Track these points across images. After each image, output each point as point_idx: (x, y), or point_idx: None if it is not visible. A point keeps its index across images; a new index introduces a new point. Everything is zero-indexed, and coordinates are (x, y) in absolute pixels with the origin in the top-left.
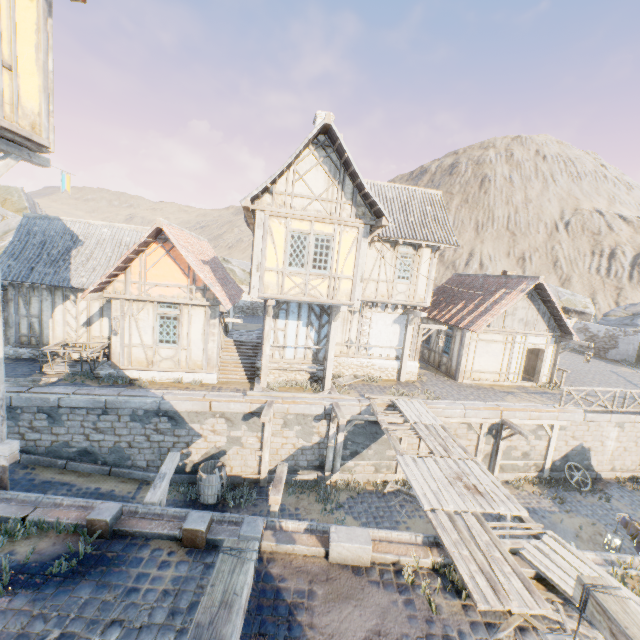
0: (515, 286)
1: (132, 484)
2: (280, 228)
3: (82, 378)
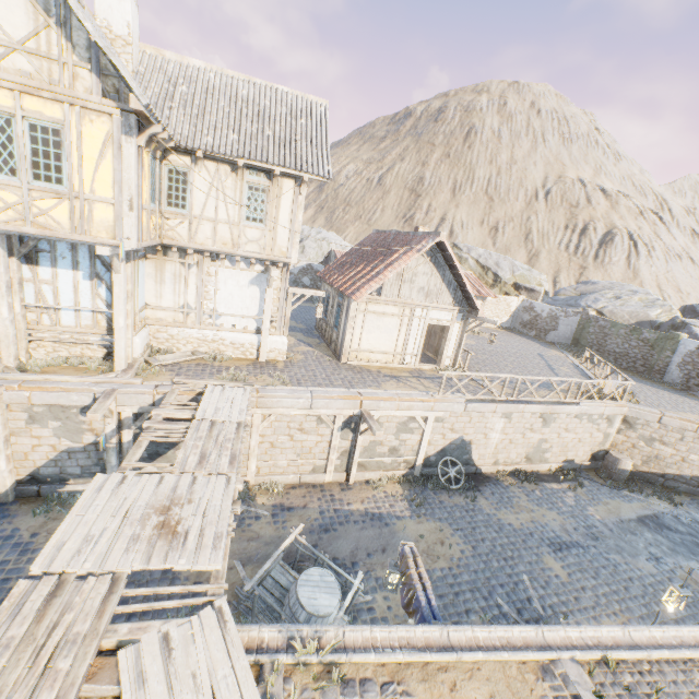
0: (416, 245)
1: None
2: None
3: None
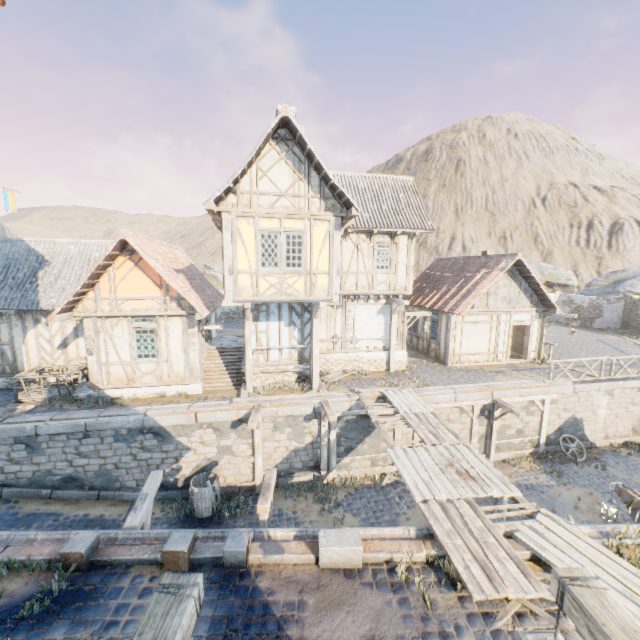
0: (495, 265)
1: (123, 506)
2: (249, 228)
3: (61, 403)
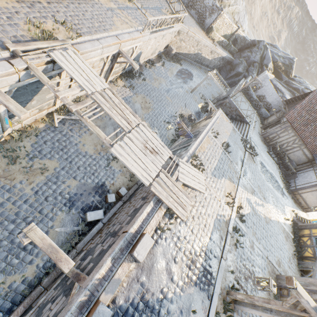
0: None
1: None
2: None
3: None
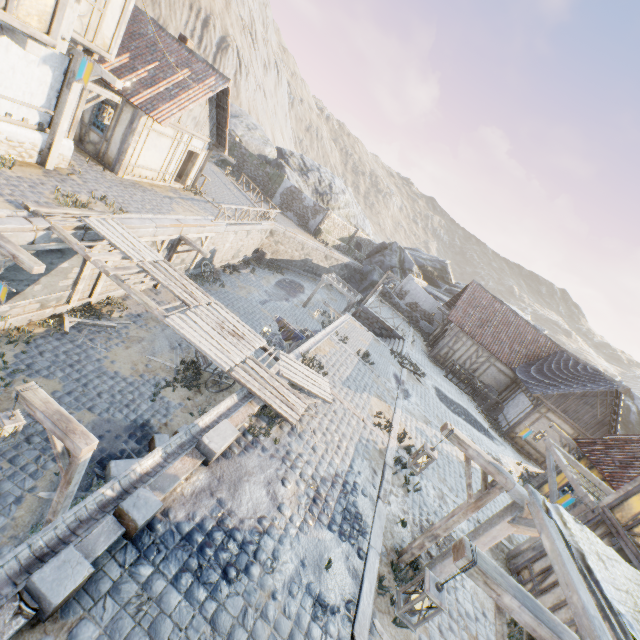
0: (203, 76)
1: None
2: None
3: None
